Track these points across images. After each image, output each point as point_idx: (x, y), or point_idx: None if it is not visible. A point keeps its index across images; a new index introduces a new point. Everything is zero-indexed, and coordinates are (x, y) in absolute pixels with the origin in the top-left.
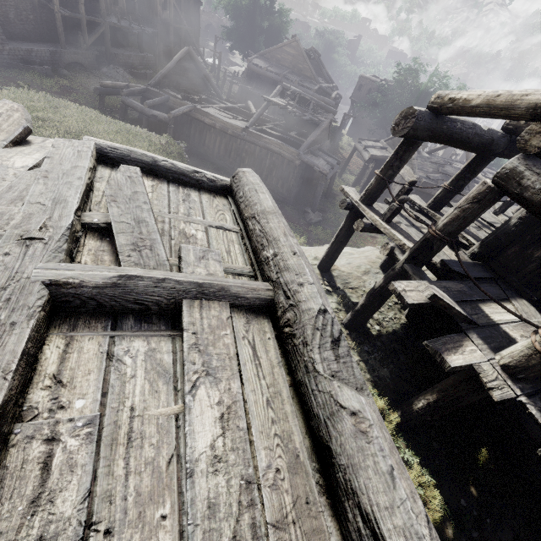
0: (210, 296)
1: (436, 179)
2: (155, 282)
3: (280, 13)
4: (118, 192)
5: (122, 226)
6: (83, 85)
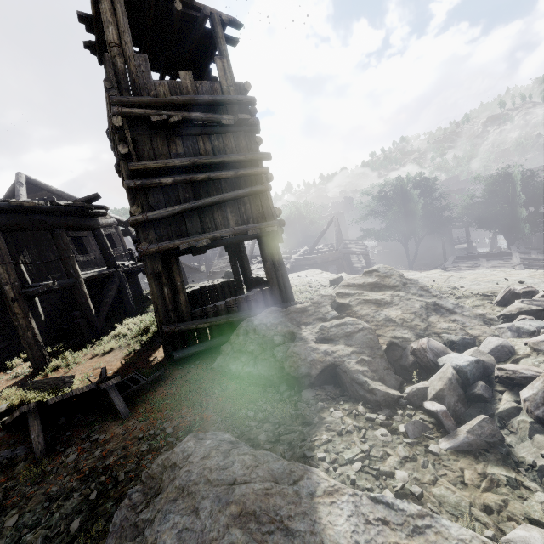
0: None
1: (223, 267)
2: None
3: None
4: None
5: None
6: None
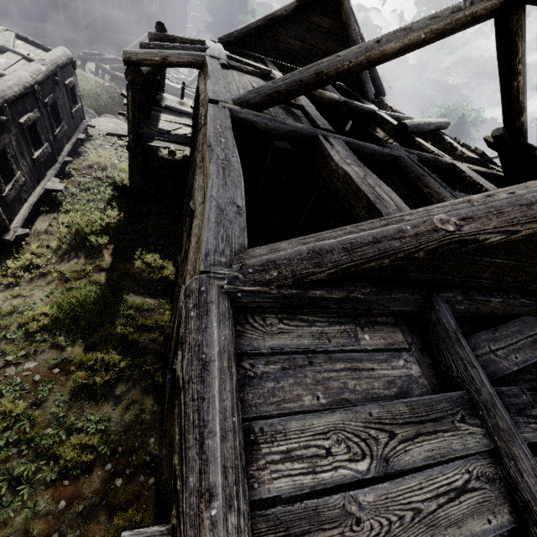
0: (18, 54)
1: None
2: (2, 46)
3: (252, 13)
4: (5, 35)
5: (2, 40)
6: (75, 55)
